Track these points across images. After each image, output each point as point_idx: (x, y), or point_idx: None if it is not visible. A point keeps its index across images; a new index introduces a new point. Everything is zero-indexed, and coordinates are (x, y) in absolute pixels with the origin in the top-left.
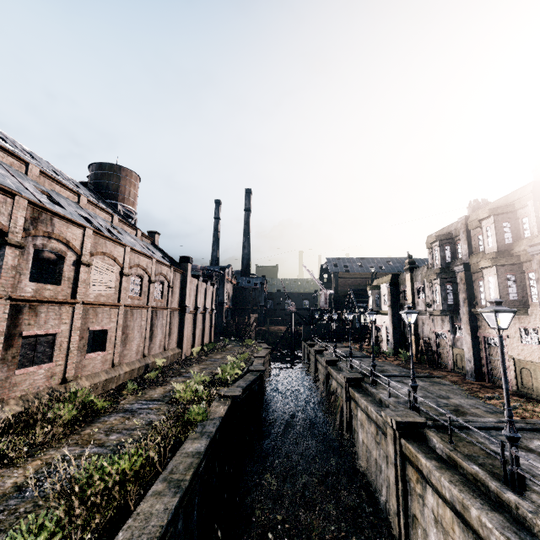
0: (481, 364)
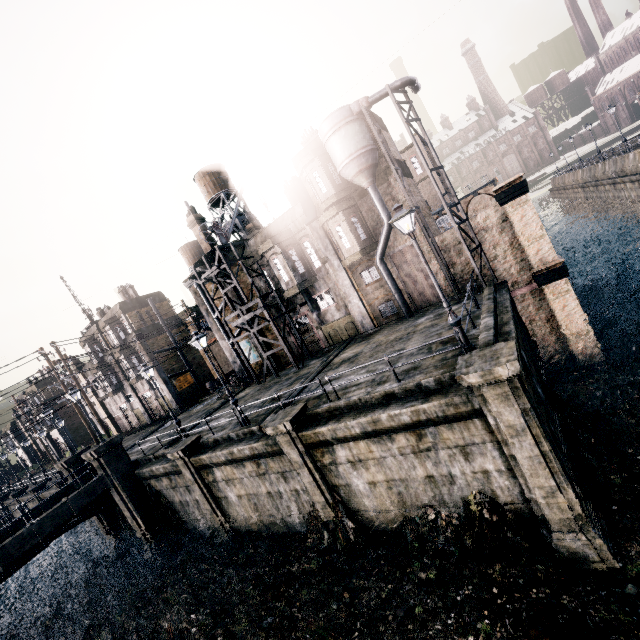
0: (60, 450)
